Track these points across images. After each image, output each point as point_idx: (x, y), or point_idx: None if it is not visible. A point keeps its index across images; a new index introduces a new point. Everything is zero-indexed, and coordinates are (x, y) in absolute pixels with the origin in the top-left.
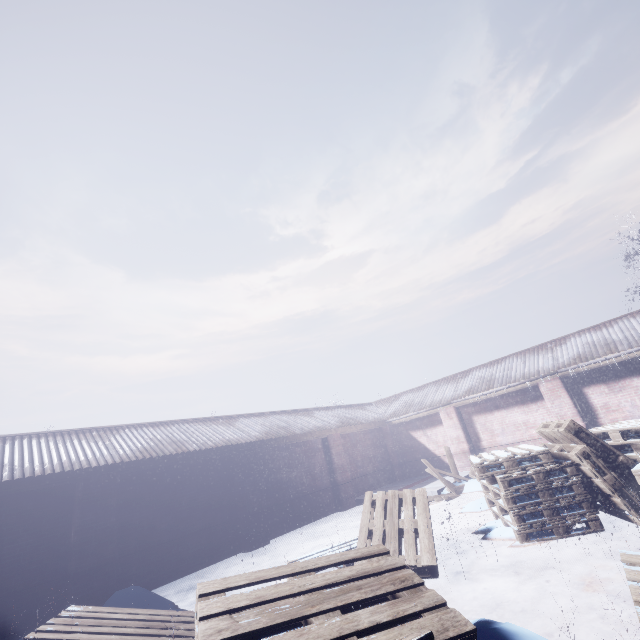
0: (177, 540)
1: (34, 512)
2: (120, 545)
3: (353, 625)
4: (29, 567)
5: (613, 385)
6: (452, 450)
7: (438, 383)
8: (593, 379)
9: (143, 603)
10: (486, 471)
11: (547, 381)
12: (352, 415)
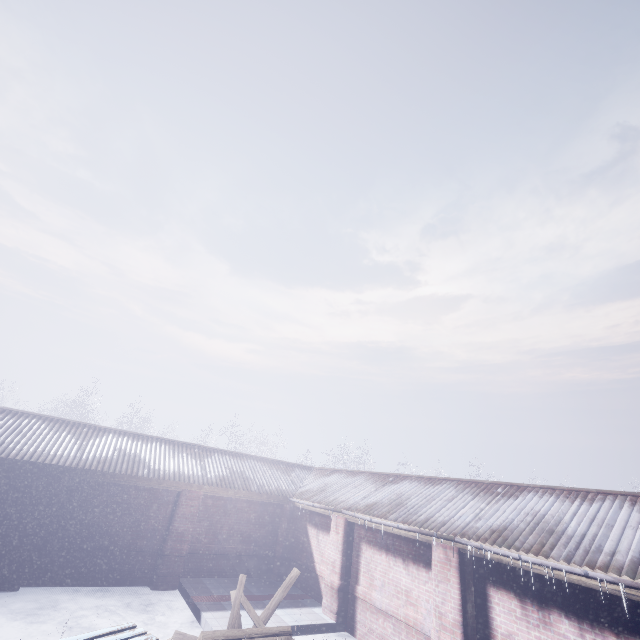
0: None
1: None
2: None
3: None
4: None
5: (530, 609)
6: (325, 576)
7: (370, 476)
8: (506, 580)
9: None
10: None
11: (442, 546)
12: (255, 474)
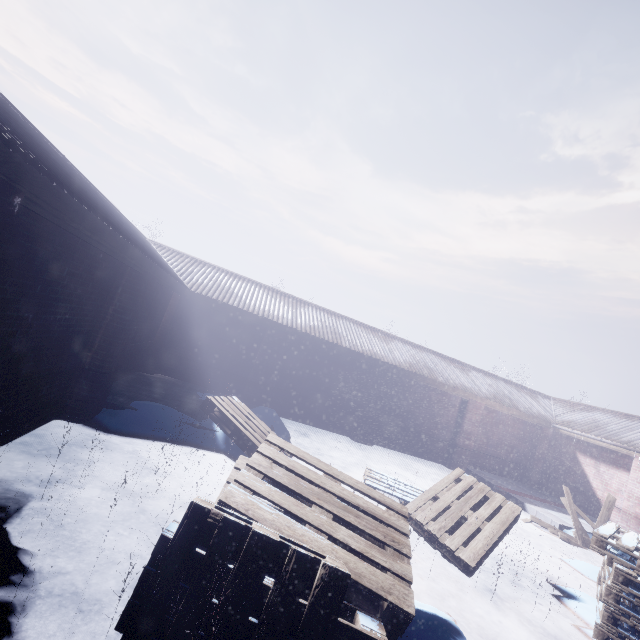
0: (311, 400)
1: (243, 333)
2: (278, 380)
3: (331, 530)
4: (232, 362)
5: None
6: (622, 505)
7: None
8: None
9: (273, 422)
10: (604, 548)
11: None
12: (513, 396)
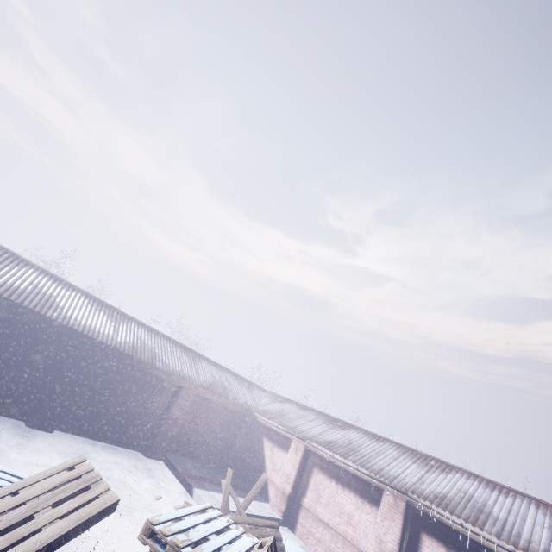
0: None
1: None
2: None
3: None
4: None
5: None
6: (277, 482)
7: (320, 415)
8: (439, 533)
9: None
10: (148, 536)
11: (393, 495)
12: (230, 386)
